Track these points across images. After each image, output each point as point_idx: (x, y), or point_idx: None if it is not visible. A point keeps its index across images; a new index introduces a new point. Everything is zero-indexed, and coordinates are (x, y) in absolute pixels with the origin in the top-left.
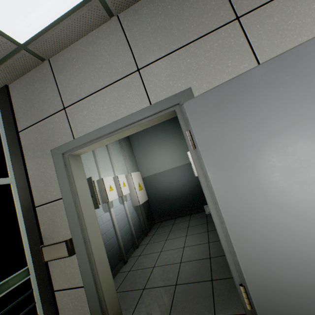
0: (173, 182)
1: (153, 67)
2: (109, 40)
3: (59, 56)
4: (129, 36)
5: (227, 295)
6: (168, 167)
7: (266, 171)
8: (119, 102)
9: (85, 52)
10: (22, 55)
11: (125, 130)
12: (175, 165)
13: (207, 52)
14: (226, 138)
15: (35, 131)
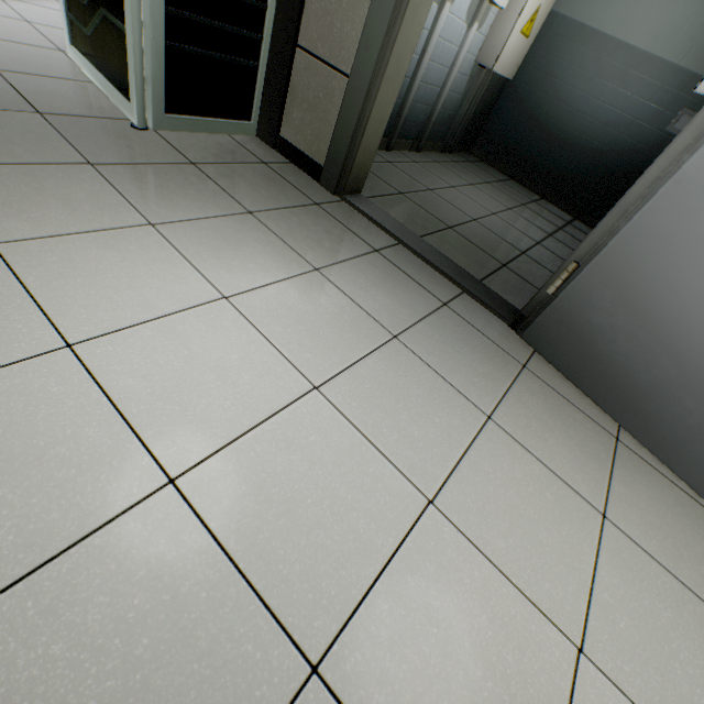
0: (597, 97)
1: None
2: None
3: None
4: None
5: (511, 287)
6: (638, 36)
7: None
8: None
9: None
10: None
11: None
12: (658, 50)
13: None
14: None
15: None
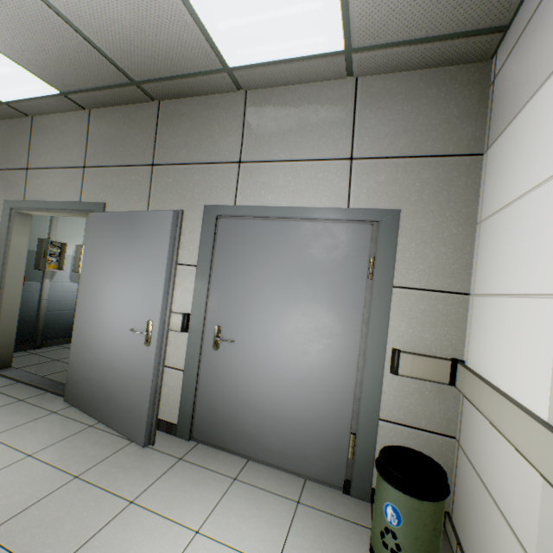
0: None
1: (94, 171)
2: (77, 128)
3: (41, 119)
4: (90, 133)
5: None
6: None
7: (101, 285)
8: (63, 187)
9: (59, 127)
10: (6, 107)
11: (58, 212)
12: None
13: (128, 180)
14: (96, 252)
15: (1, 177)
